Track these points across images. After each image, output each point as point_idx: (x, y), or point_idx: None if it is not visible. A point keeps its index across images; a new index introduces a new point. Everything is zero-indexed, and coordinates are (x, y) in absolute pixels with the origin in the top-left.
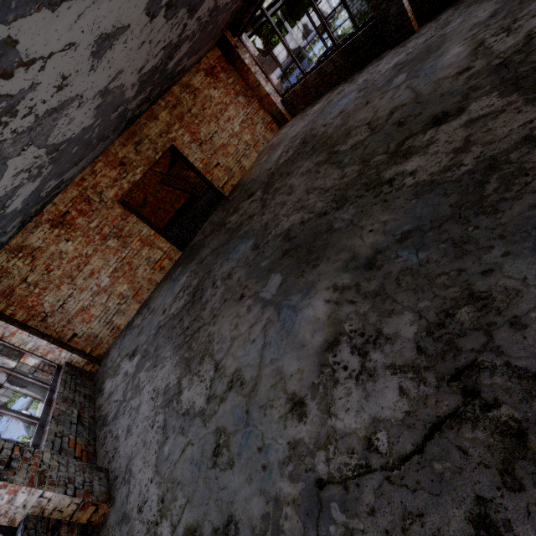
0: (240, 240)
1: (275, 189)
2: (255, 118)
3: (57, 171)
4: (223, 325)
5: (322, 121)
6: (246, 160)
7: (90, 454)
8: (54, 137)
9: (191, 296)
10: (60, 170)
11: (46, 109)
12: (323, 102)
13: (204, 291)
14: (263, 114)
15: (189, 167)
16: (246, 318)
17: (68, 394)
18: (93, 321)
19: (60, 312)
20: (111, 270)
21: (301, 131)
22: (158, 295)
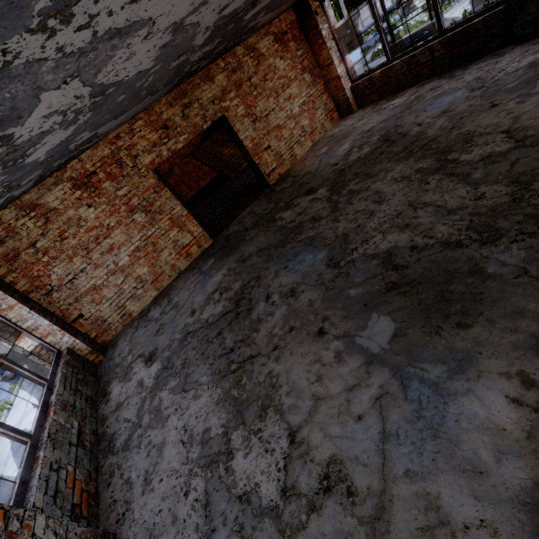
0: (304, 247)
1: (351, 191)
2: (318, 102)
3: (94, 121)
4: (293, 367)
5: (414, 119)
6: (299, 148)
7: (91, 496)
8: (105, 74)
9: (233, 304)
10: (98, 121)
11: (109, 26)
12: (408, 97)
13: (254, 304)
14: (326, 99)
15: (237, 144)
16: (337, 371)
17: (68, 397)
18: (103, 303)
19: (68, 288)
20: (133, 248)
21: (379, 126)
22: (183, 287)
